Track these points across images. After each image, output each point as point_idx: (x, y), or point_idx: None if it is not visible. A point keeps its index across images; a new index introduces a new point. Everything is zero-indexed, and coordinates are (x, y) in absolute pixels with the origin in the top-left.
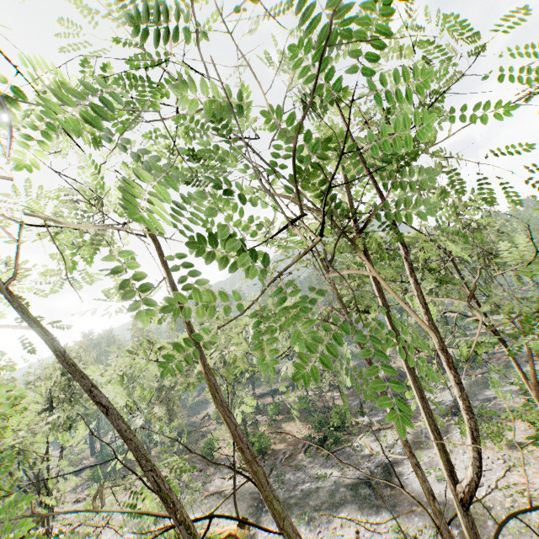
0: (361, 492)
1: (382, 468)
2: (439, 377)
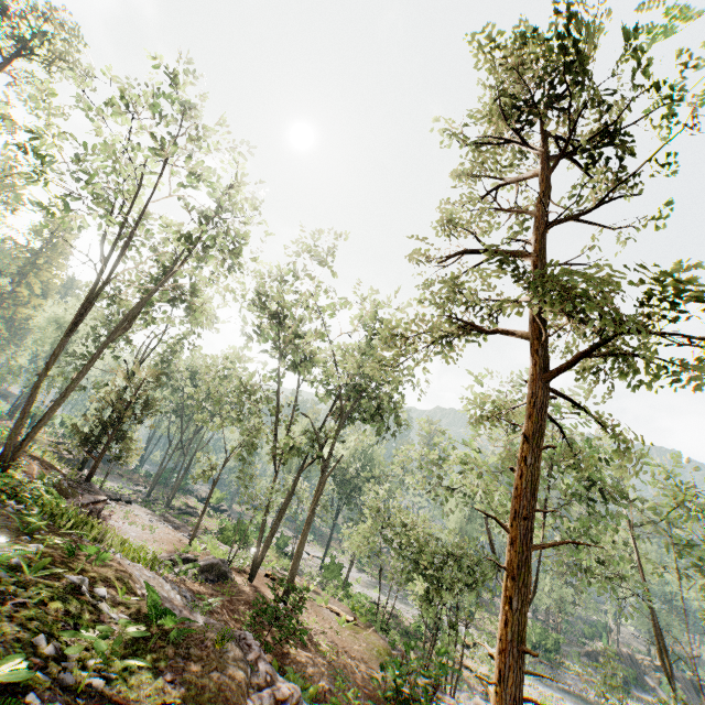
0: (574, 696)
1: (595, 700)
2: None
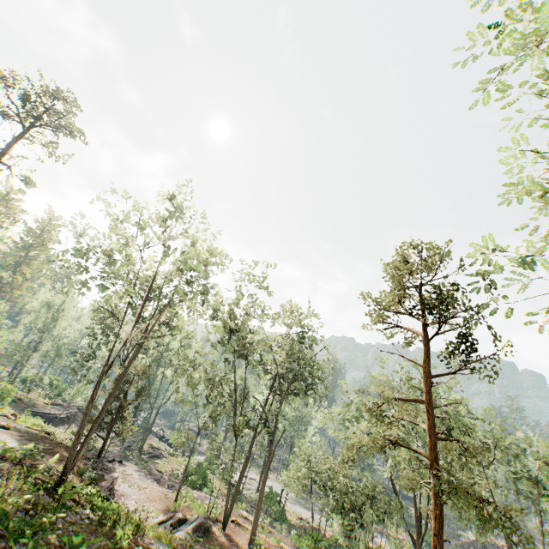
0: None
1: None
2: (546, 533)
